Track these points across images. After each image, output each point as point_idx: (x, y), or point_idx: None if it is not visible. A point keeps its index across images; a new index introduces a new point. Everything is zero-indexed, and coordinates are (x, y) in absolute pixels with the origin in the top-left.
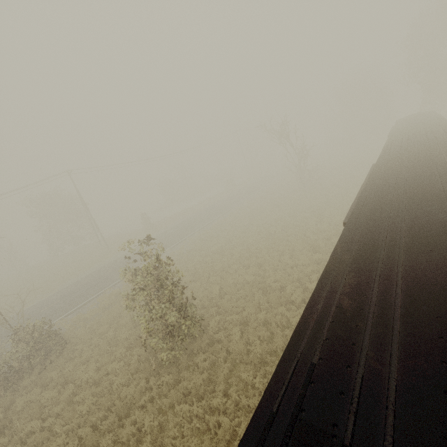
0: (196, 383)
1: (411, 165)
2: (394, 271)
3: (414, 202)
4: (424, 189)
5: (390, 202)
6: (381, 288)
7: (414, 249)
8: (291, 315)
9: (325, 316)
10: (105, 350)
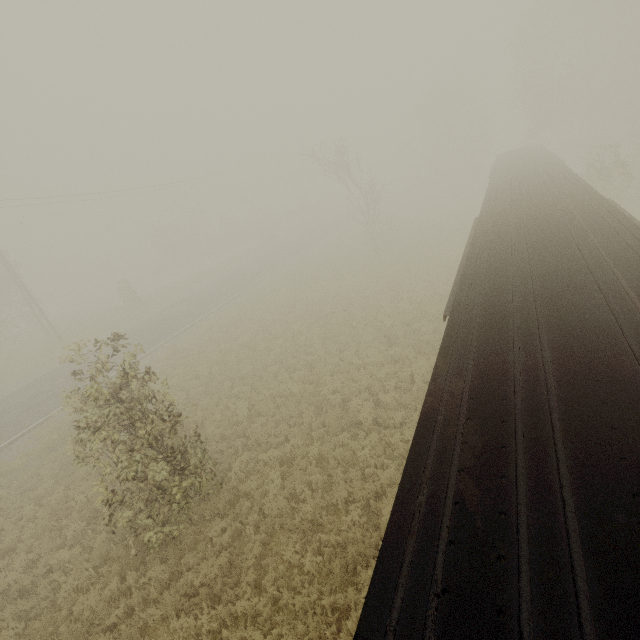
0: (208, 576)
1: (531, 224)
2: (547, 423)
3: (550, 286)
4: (560, 264)
5: (513, 283)
6: (531, 463)
7: (570, 377)
8: (358, 446)
9: (436, 526)
10: (47, 526)
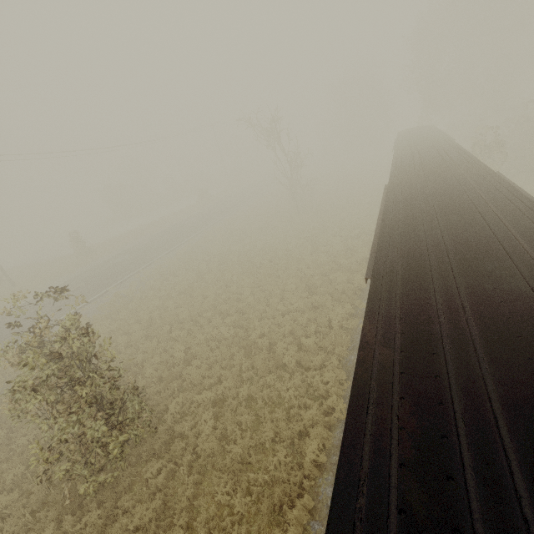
0: (142, 520)
1: (436, 192)
2: (487, 409)
3: (463, 253)
4: (469, 231)
5: (428, 248)
6: (478, 460)
7: (501, 353)
8: (283, 387)
9: None
10: None
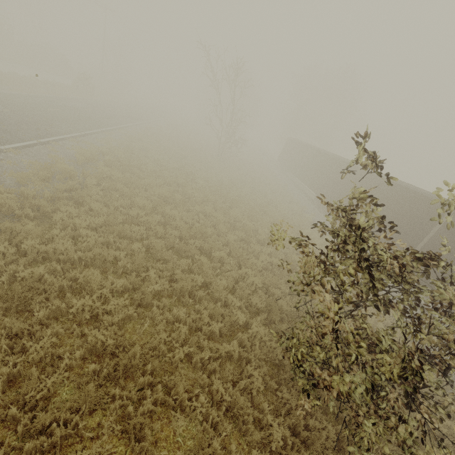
0: None
1: None
2: None
3: None
4: None
5: None
6: None
7: None
8: (372, 321)
9: None
10: None
